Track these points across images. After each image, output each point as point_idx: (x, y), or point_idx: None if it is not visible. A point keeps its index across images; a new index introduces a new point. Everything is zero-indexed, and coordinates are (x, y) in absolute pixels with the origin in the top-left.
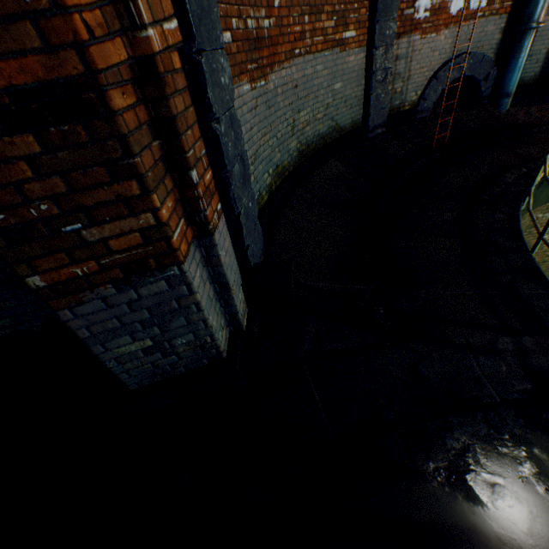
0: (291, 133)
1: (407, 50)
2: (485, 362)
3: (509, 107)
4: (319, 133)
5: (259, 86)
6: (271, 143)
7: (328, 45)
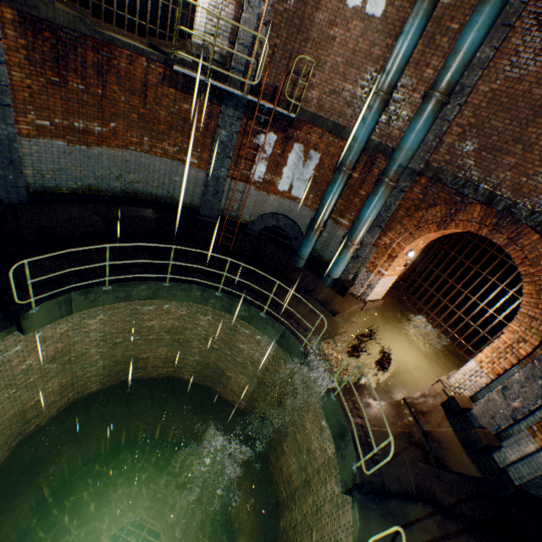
0: (116, 178)
1: (245, 190)
2: (4, 279)
3: (303, 266)
4: (152, 192)
5: (79, 147)
6: (86, 173)
7: (170, 157)
